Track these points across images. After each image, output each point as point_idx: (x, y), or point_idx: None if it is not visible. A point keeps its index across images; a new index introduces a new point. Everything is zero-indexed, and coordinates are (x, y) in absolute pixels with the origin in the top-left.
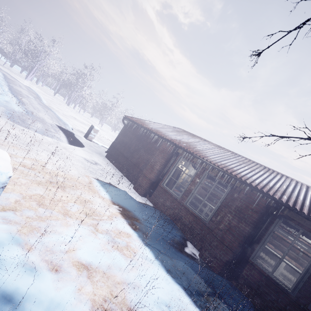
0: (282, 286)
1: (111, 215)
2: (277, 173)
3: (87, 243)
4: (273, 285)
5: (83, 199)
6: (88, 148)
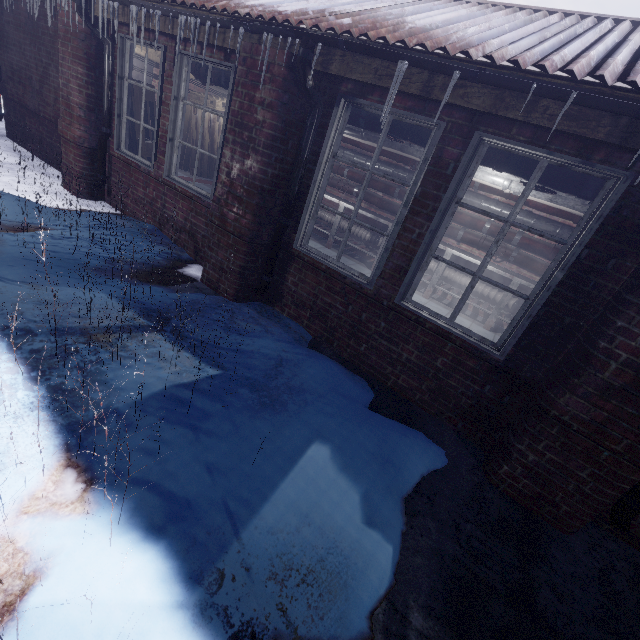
0: (352, 279)
1: None
2: None
3: None
4: (338, 284)
5: None
6: None
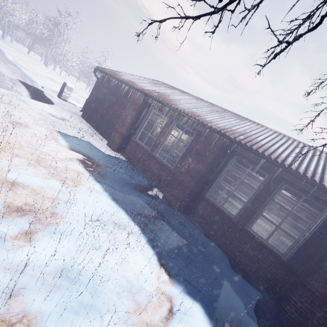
0: (228, 214)
1: (64, 158)
2: (250, 121)
3: (21, 170)
4: (221, 214)
5: (31, 142)
6: (60, 106)
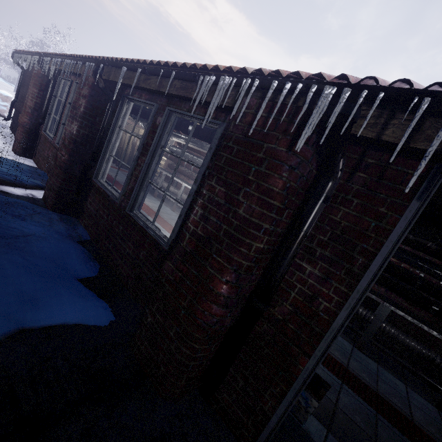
0: (111, 197)
1: None
2: None
3: None
4: (107, 201)
5: None
6: None
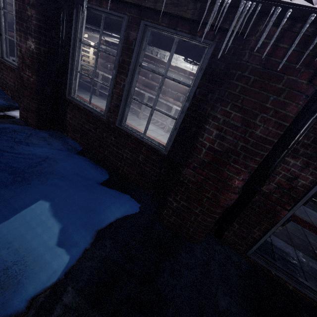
0: (95, 113)
1: None
2: None
3: None
4: (90, 117)
5: None
6: None
